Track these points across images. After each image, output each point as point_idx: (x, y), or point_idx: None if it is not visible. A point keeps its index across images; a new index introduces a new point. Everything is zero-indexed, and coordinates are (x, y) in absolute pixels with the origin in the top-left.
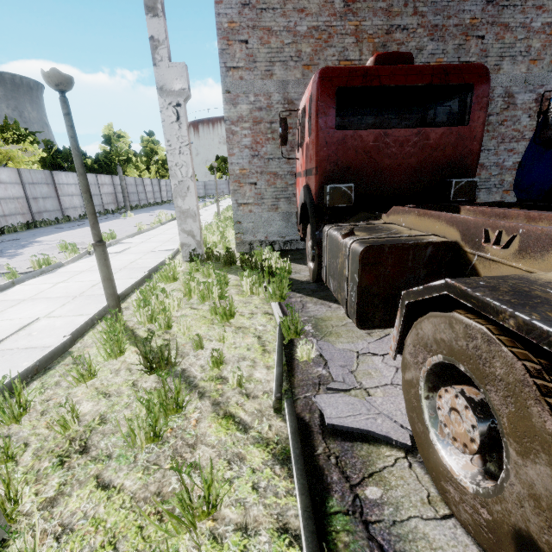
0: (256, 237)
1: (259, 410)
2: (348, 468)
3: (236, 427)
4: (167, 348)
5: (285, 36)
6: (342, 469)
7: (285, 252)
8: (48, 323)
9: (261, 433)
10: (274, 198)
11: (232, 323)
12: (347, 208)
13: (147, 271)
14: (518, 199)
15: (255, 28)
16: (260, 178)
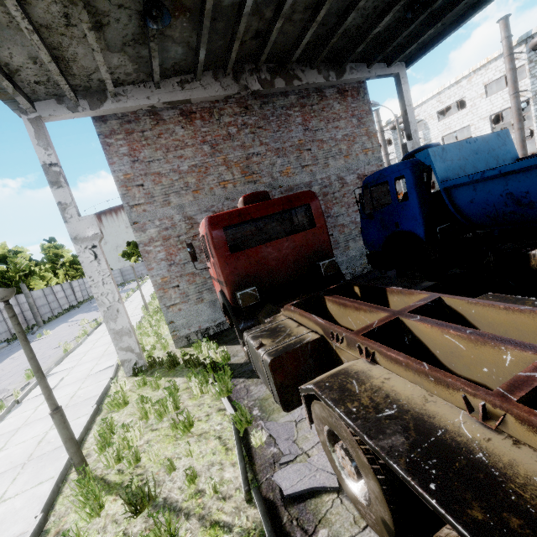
0: (191, 329)
1: (236, 508)
2: (305, 524)
3: (223, 530)
4: (143, 482)
5: (172, 175)
6: (302, 526)
7: (219, 334)
8: (6, 508)
9: (242, 526)
10: (198, 293)
11: (193, 432)
12: (257, 302)
13: (95, 404)
14: (370, 251)
15: (147, 174)
16: (181, 281)
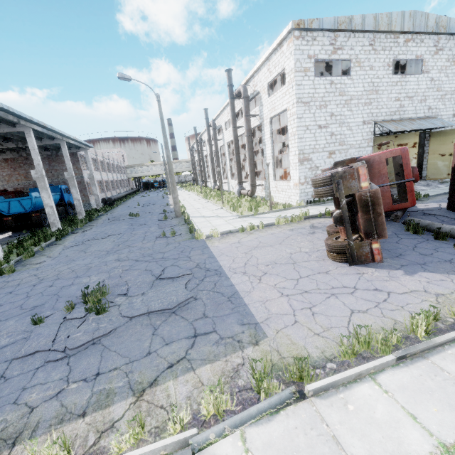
0: None
1: None
2: None
3: None
4: None
5: (1, 176)
6: None
7: None
8: None
9: None
10: None
11: None
12: None
13: None
14: None
15: None
16: None
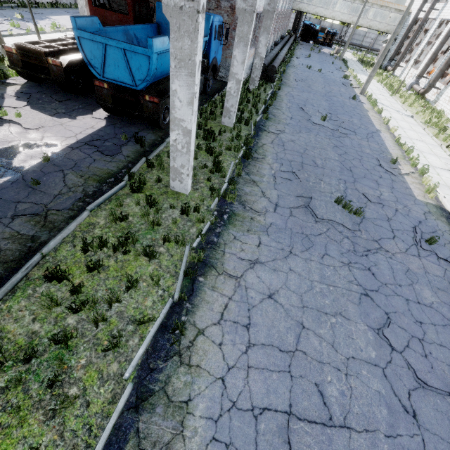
0: None
1: None
2: None
3: None
4: None
5: None
6: None
7: None
8: None
9: None
10: None
11: None
12: None
13: None
14: None
15: None
16: None
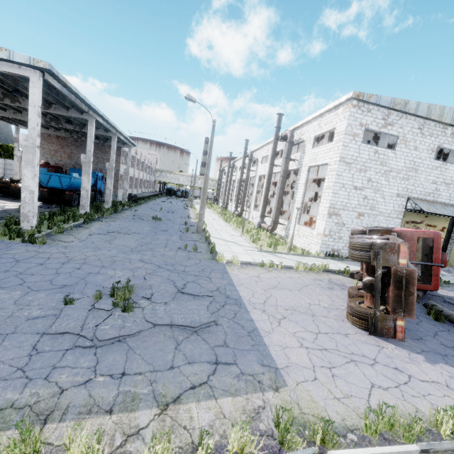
0: None
1: None
2: None
3: None
4: None
5: (48, 149)
6: None
7: None
8: None
9: None
10: None
11: None
12: None
13: None
14: None
15: (41, 147)
16: None
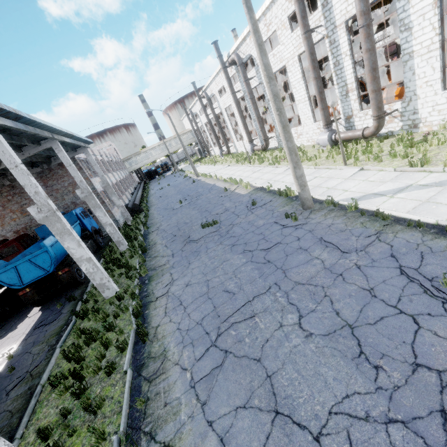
0: None
1: None
2: None
3: None
4: None
5: None
6: None
7: None
8: None
9: None
10: None
11: None
12: None
13: None
14: None
15: None
16: None
